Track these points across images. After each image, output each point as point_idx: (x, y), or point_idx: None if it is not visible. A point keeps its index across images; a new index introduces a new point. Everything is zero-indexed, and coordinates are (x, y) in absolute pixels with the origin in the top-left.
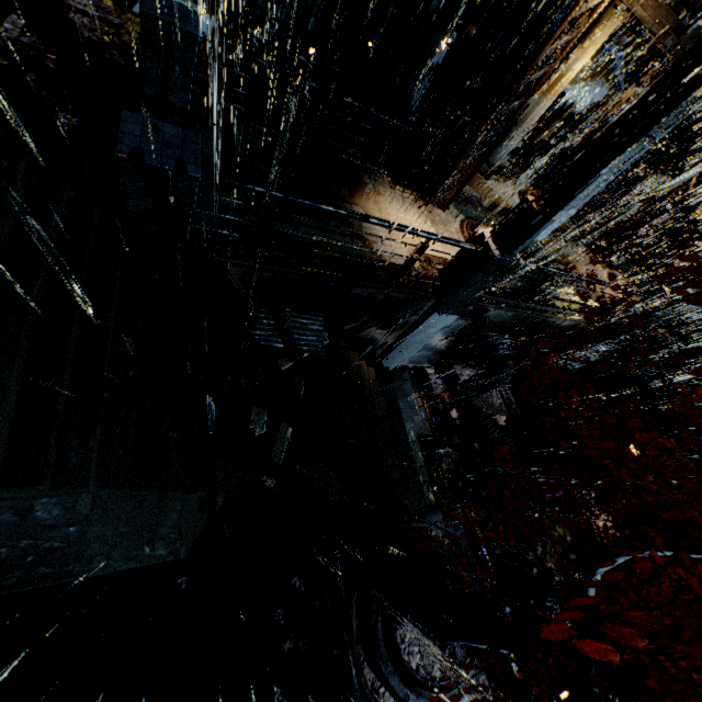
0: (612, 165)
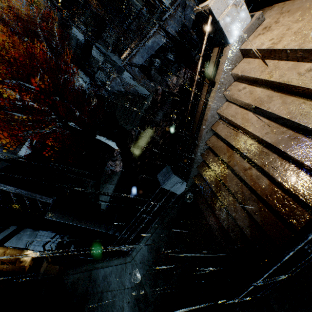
0: None
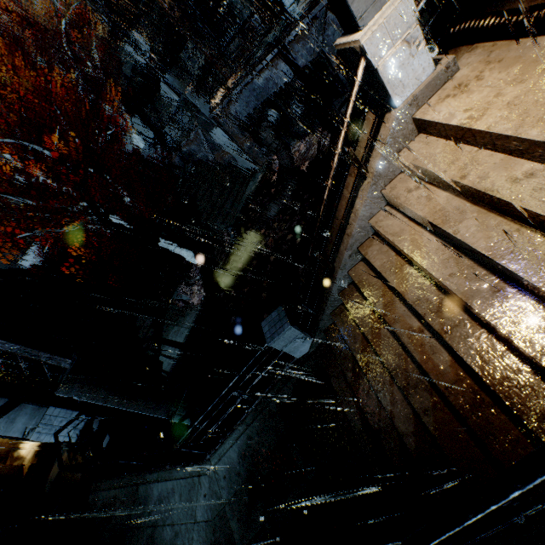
0: None
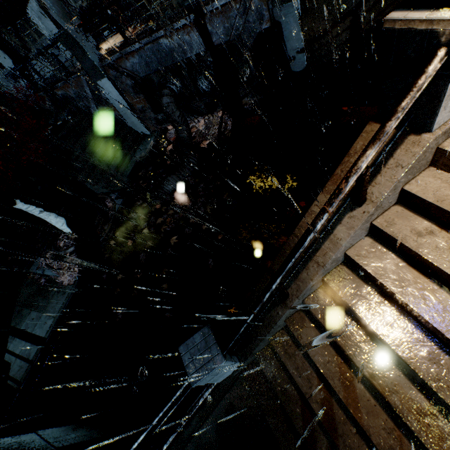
0: None
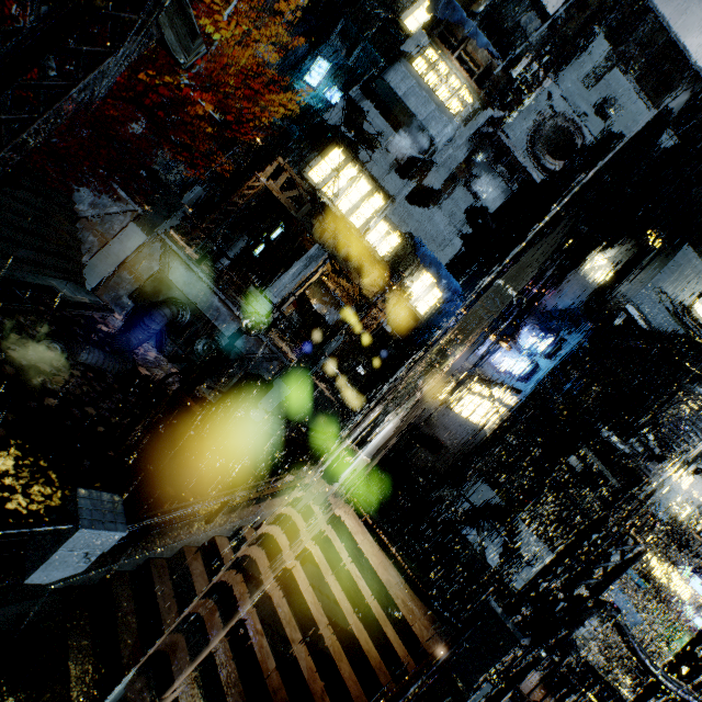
0: (291, 273)
